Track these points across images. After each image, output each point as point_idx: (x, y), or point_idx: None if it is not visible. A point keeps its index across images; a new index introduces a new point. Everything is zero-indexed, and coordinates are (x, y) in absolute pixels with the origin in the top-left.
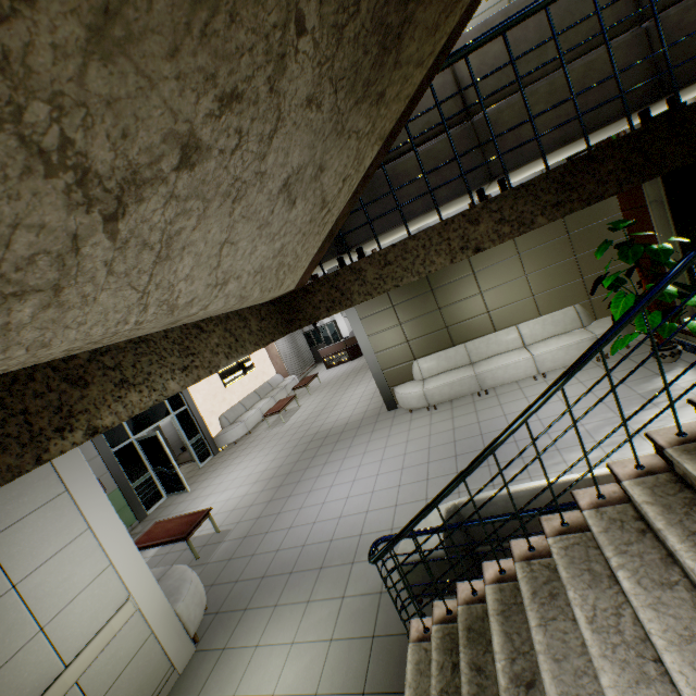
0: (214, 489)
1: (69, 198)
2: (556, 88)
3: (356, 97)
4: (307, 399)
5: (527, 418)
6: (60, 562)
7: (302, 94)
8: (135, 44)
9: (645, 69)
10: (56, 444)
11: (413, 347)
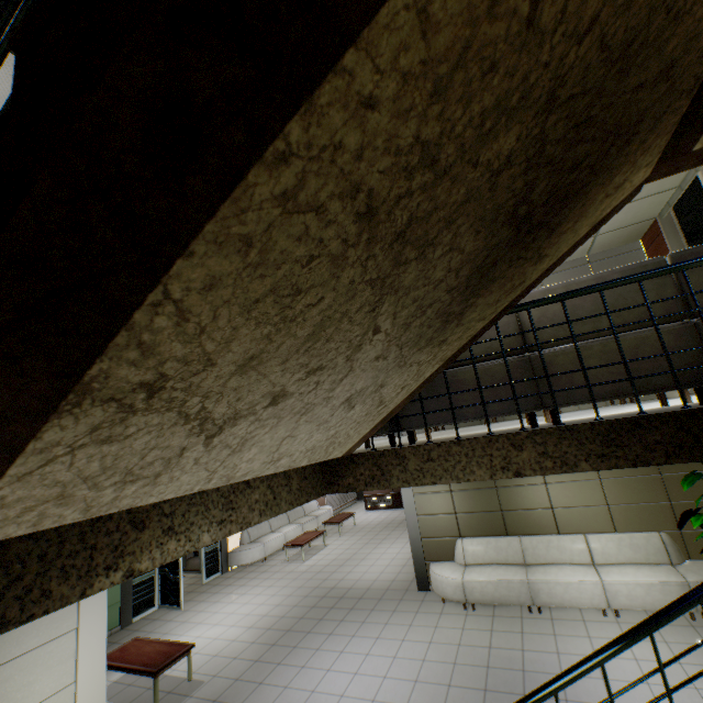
0: (206, 618)
1: (191, 431)
2: (609, 349)
3: (419, 346)
4: (335, 539)
5: (557, 689)
6: (35, 659)
7: (372, 355)
8: (262, 364)
9: (696, 354)
10: (100, 580)
11: (460, 521)
